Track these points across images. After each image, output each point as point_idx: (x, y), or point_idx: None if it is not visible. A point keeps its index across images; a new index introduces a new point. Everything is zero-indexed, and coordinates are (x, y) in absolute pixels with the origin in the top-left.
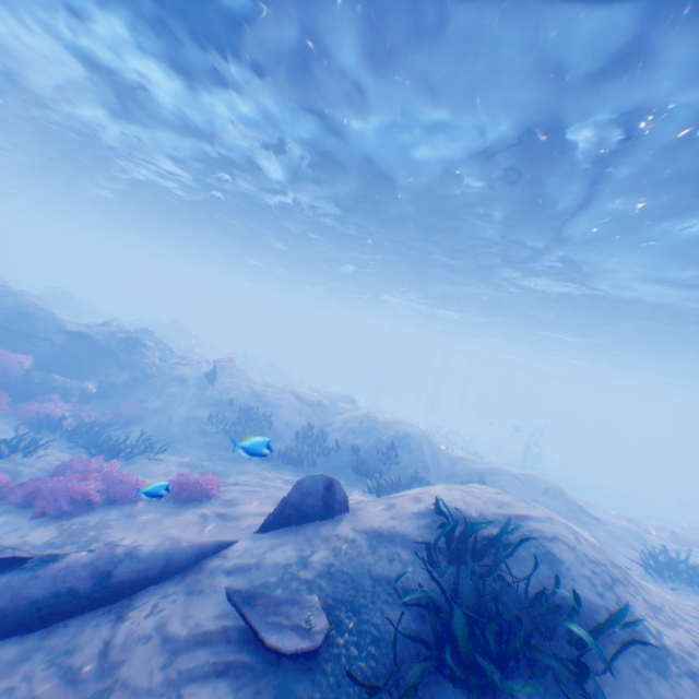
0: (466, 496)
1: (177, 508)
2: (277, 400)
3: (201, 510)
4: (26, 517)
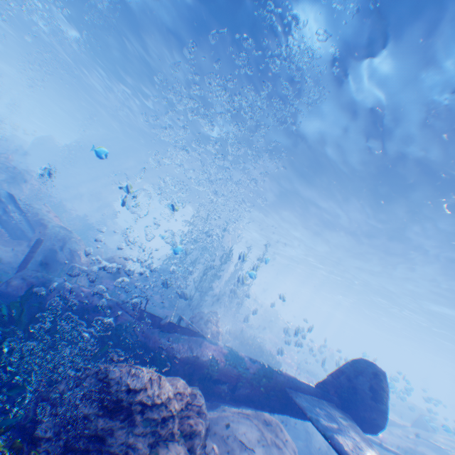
0: None
1: None
2: None
3: None
4: None
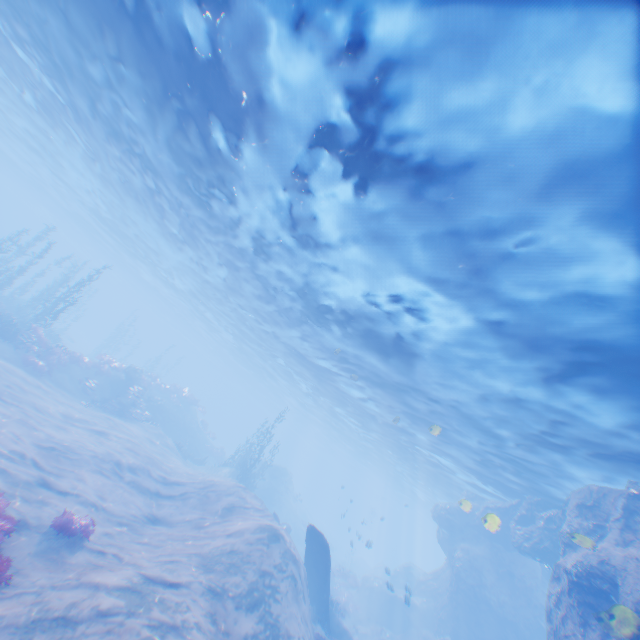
0: None
1: None
2: None
3: None
4: None
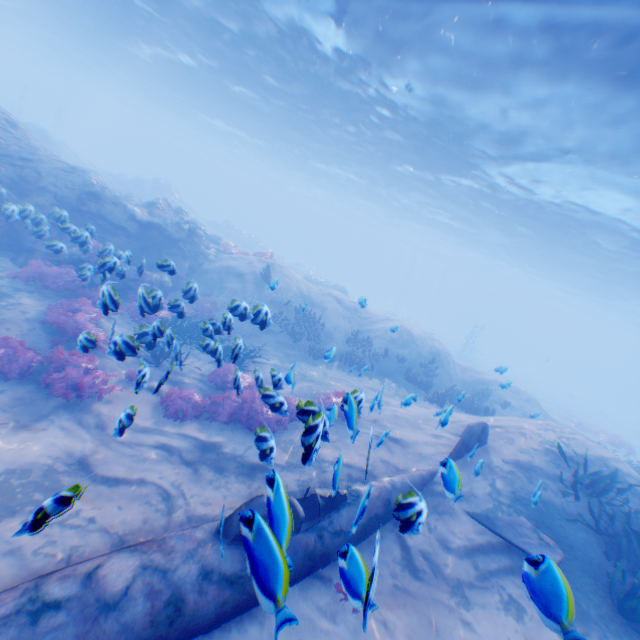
0: (560, 437)
1: (342, 426)
2: (324, 305)
3: (368, 432)
4: (239, 433)
